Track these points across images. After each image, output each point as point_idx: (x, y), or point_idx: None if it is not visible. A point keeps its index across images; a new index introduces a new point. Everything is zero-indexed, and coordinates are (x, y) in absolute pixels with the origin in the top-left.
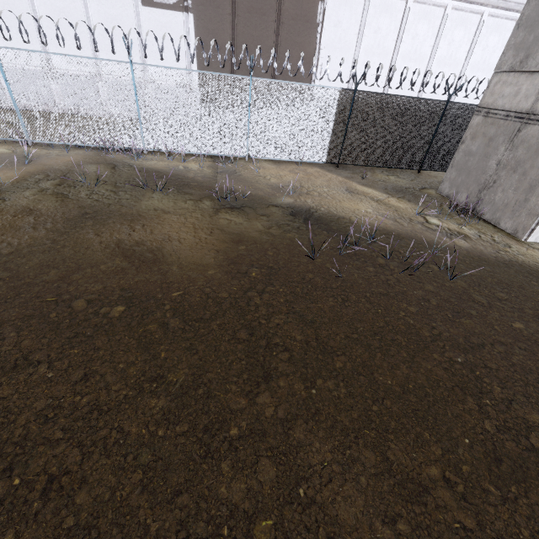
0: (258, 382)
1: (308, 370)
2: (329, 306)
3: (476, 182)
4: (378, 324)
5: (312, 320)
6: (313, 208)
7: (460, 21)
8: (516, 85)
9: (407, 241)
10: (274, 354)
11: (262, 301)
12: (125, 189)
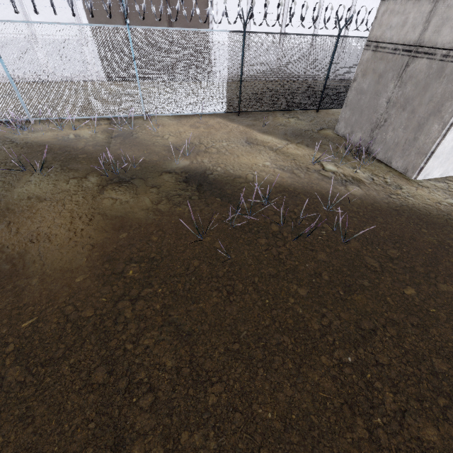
0: None
1: (173, 418)
2: (212, 305)
3: (368, 121)
4: (264, 323)
5: (189, 331)
6: (209, 169)
7: None
8: (403, 14)
9: (302, 196)
10: (134, 400)
11: (133, 314)
12: None
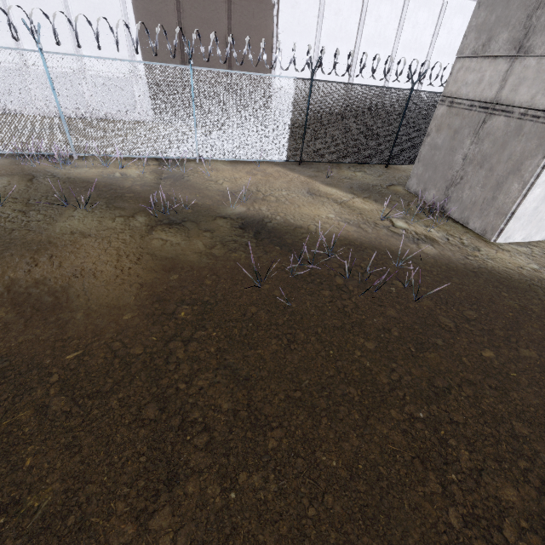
0: (157, 491)
1: (230, 459)
2: (271, 352)
3: (443, 178)
4: (328, 373)
5: (246, 376)
6: (268, 217)
7: (423, 2)
8: (479, 71)
9: (370, 251)
10: (188, 438)
11: (186, 355)
12: (38, 208)
